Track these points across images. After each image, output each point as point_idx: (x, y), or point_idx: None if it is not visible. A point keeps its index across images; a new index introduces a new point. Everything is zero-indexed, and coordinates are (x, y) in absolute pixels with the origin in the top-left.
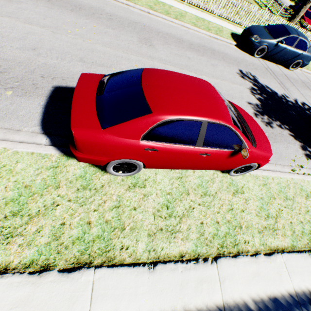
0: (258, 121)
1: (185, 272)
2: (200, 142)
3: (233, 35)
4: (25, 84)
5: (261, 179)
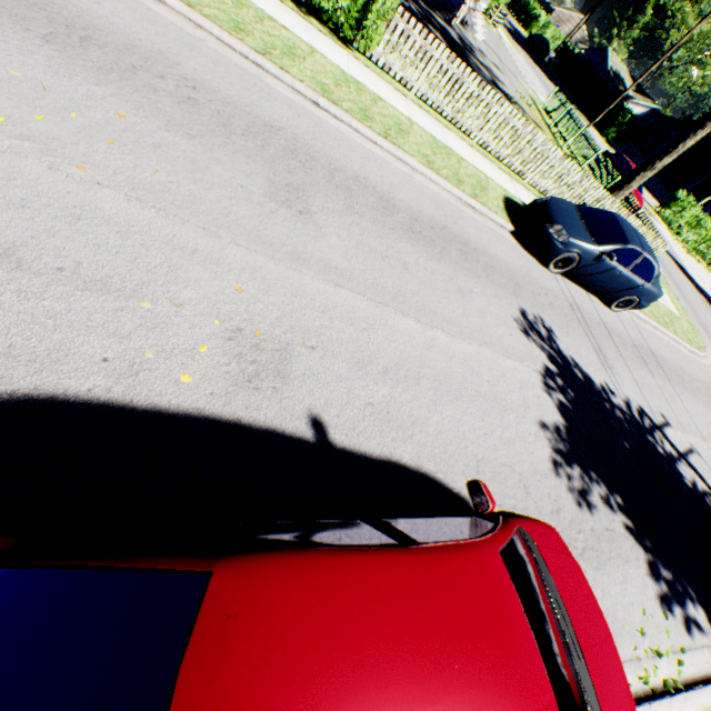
0: (562, 489)
1: None
2: None
3: (507, 203)
4: None
5: None
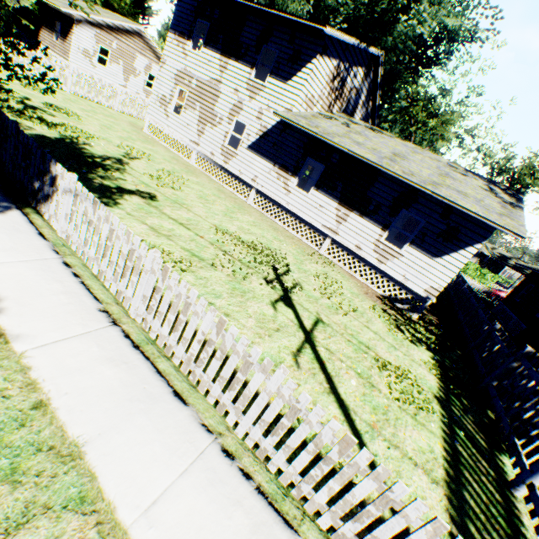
0: None
1: None
2: None
3: None
4: None
5: None
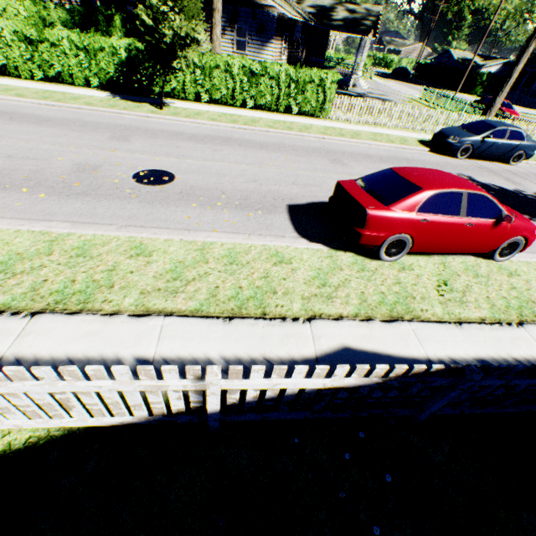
0: None
1: (493, 331)
2: (463, 212)
3: (420, 142)
4: (266, 205)
5: (534, 264)
